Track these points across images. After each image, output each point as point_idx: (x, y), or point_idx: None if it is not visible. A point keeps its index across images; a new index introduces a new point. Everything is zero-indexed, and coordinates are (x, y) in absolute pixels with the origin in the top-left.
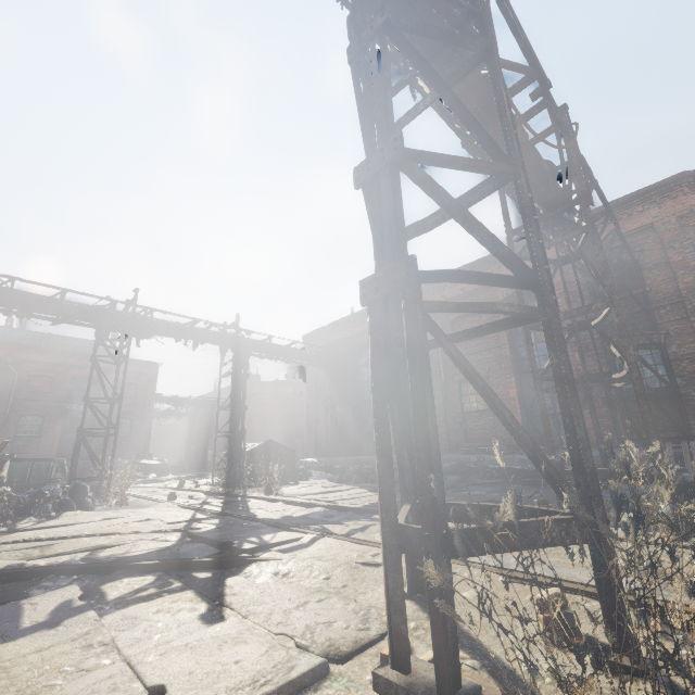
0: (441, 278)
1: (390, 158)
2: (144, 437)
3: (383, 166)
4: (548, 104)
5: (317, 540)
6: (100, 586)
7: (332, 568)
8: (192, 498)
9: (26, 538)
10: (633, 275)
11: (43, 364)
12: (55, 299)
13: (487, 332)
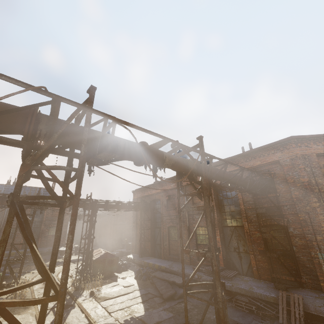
0: None
1: None
2: (63, 235)
3: None
4: (181, 148)
5: None
6: None
7: None
8: None
9: None
10: (270, 186)
11: None
12: (2, 196)
13: None
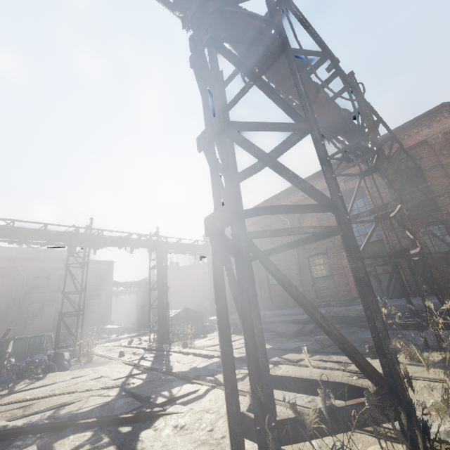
0: (258, 213)
1: (217, 129)
2: (107, 310)
3: (214, 135)
4: (339, 73)
5: (209, 391)
6: (53, 444)
7: (216, 420)
8: (135, 354)
9: (17, 399)
10: (417, 175)
11: (42, 269)
12: (41, 230)
13: (303, 244)
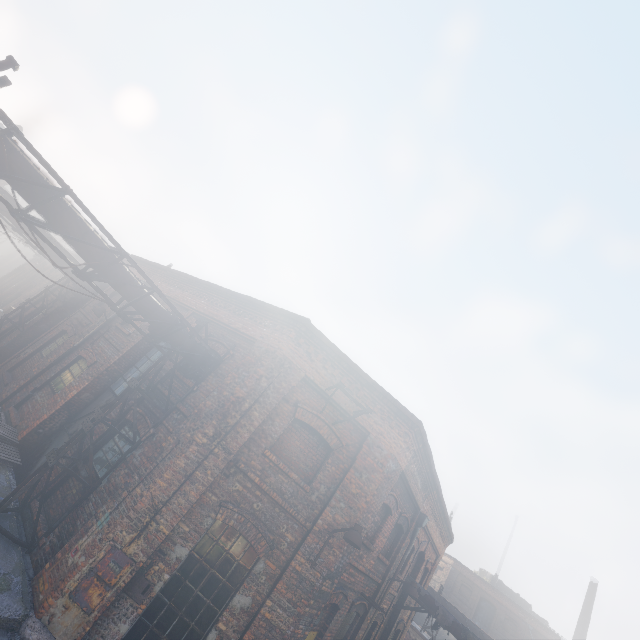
0: None
1: None
2: None
3: None
4: None
5: None
6: None
7: None
8: None
9: None
10: (201, 367)
11: None
12: None
13: None
